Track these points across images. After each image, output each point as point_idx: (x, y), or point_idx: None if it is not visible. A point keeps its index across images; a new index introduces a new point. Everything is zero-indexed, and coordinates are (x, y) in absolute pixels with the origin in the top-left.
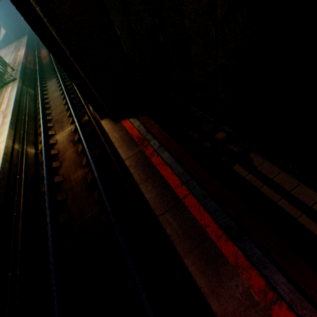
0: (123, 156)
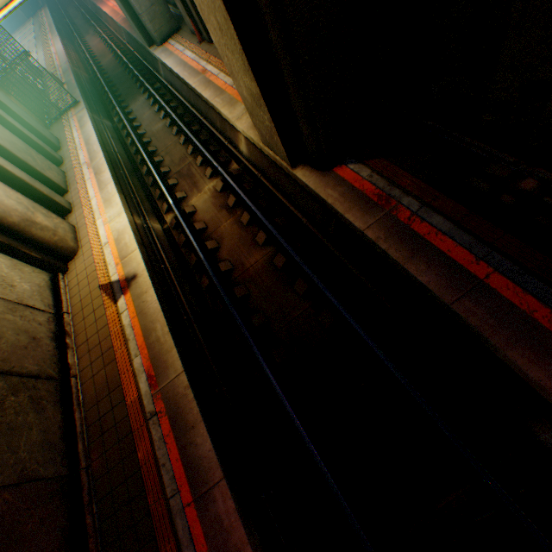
0: (358, 226)
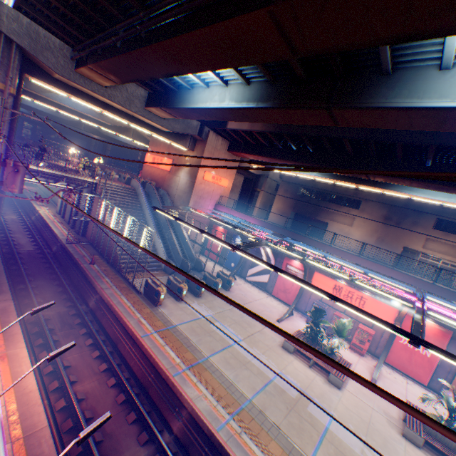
0: None
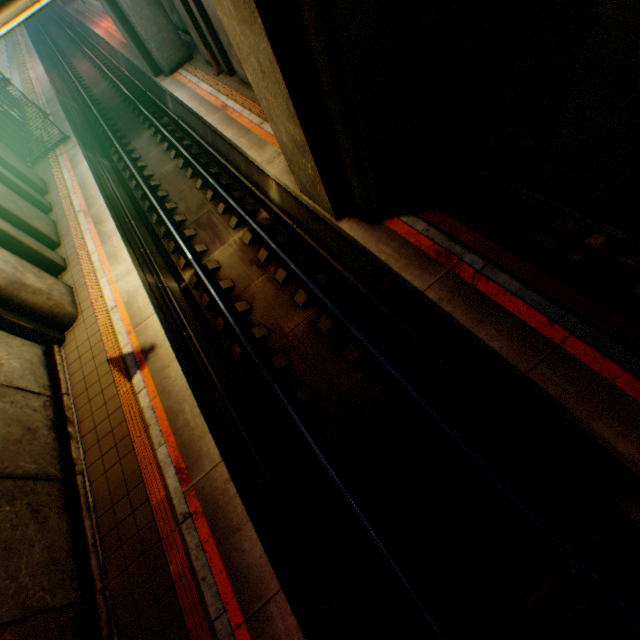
0: (417, 285)
